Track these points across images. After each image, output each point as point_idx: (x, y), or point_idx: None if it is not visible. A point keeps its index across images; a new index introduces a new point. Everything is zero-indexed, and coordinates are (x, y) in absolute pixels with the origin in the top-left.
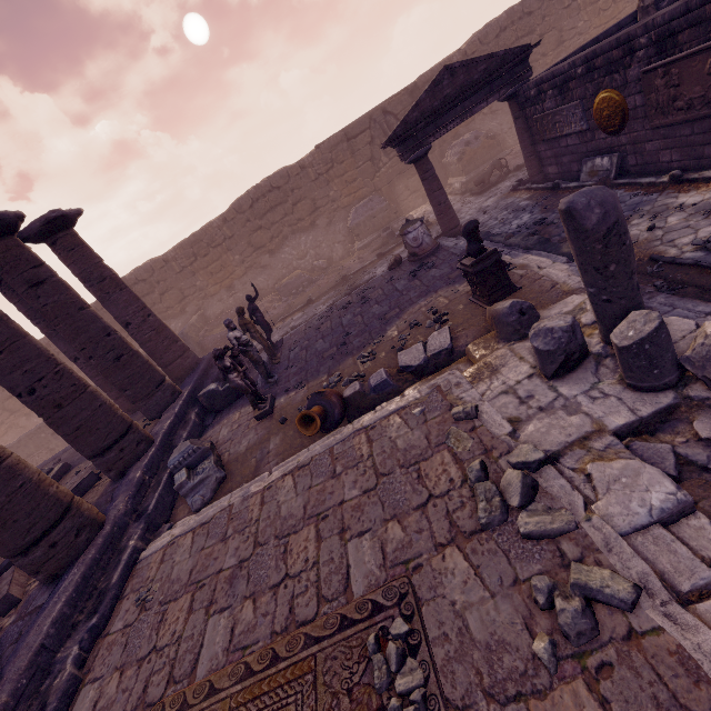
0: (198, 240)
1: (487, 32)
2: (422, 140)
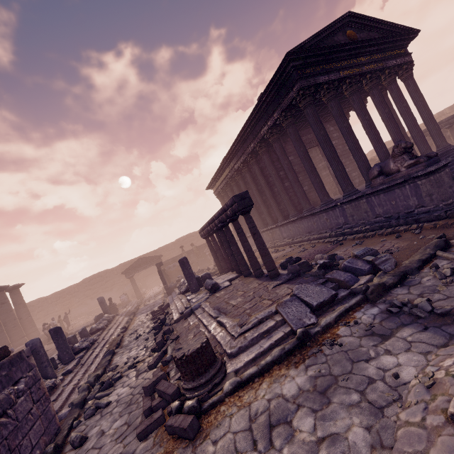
0: (63, 292)
1: (180, 239)
2: (131, 273)
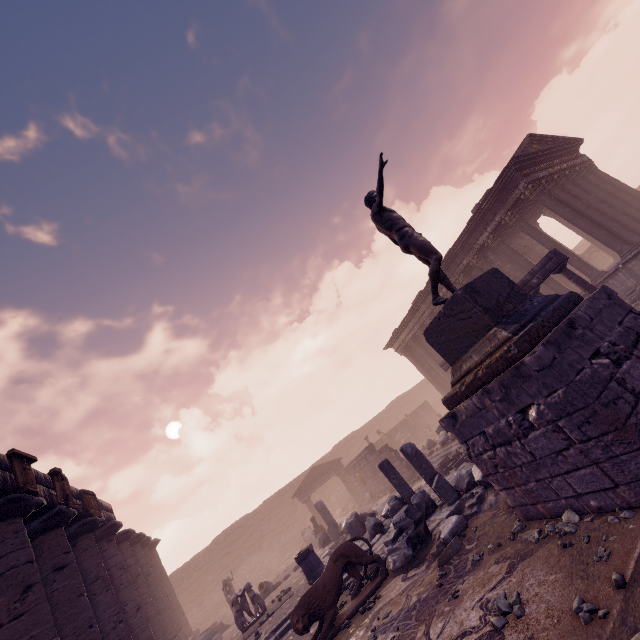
0: (188, 566)
1: (339, 445)
2: (307, 493)
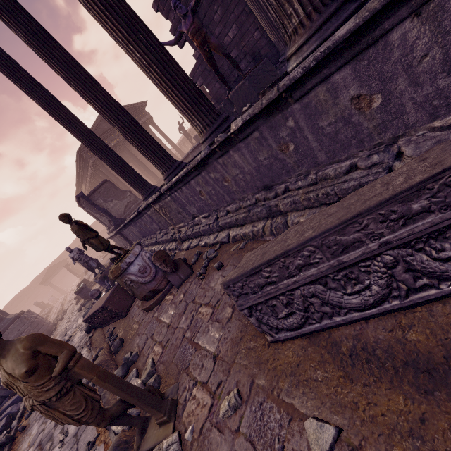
0: None
1: (77, 239)
2: (48, 281)
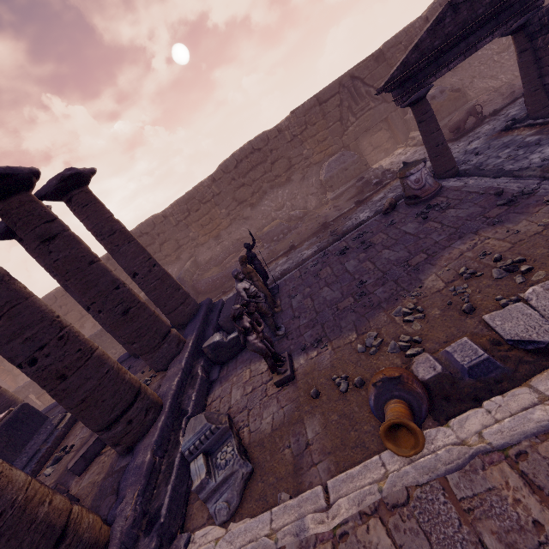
0: (191, 198)
1: None
2: (422, 81)
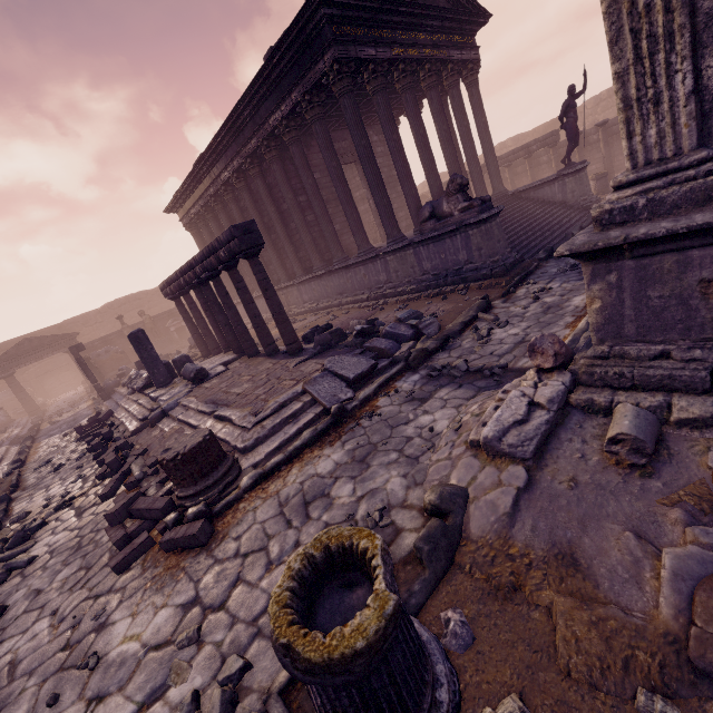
0: None
1: (113, 304)
2: (8, 369)
